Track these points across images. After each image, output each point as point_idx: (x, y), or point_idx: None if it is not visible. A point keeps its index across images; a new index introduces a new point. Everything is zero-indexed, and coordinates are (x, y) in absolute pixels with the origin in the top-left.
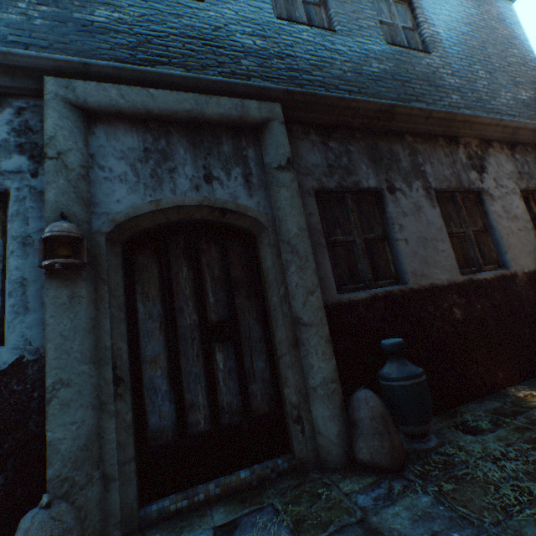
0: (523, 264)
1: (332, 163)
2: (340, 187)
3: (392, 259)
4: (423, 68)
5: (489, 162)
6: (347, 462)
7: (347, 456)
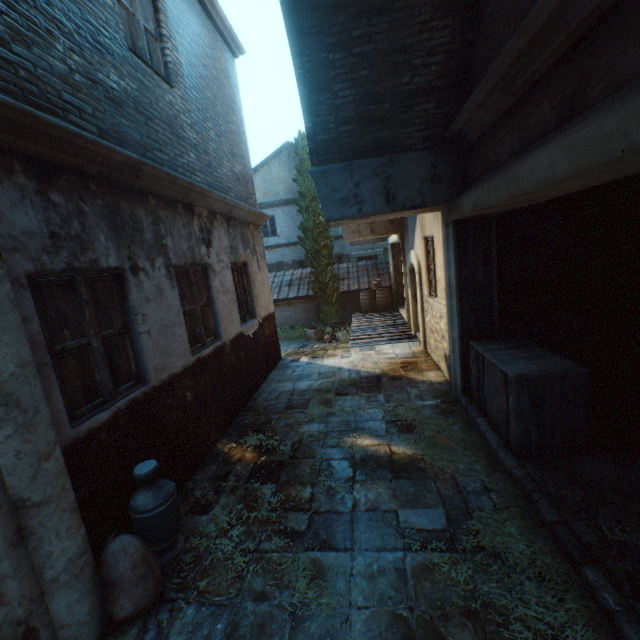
0: (230, 333)
1: (59, 230)
2: (71, 268)
3: (134, 355)
4: (167, 106)
5: (215, 235)
6: (103, 628)
7: (102, 623)
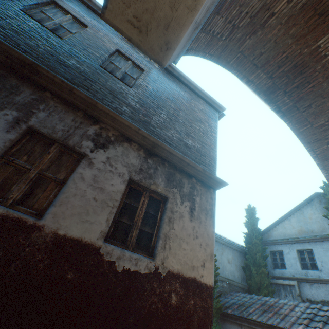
0: (65, 225)
1: None
2: None
3: None
4: (115, 86)
5: (117, 148)
6: None
7: None
